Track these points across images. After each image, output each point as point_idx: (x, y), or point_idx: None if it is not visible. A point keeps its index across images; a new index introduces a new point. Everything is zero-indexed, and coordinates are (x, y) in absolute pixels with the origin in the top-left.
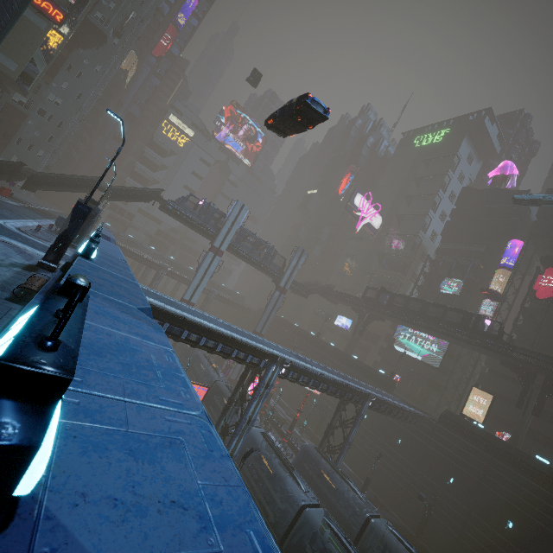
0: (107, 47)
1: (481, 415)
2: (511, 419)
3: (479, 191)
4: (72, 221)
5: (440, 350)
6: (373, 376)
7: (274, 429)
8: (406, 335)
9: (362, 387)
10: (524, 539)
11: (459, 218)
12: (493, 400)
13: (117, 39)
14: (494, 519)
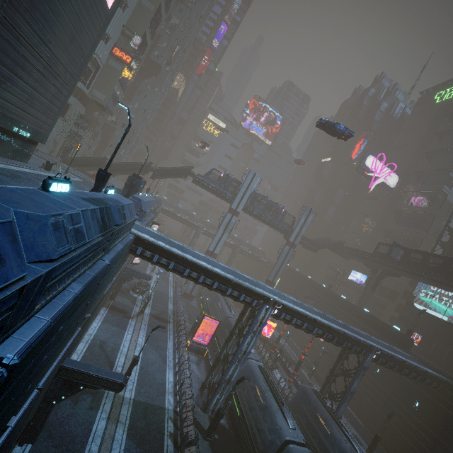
0: (162, 74)
1: None
2: None
3: None
4: (96, 182)
5: None
6: (386, 331)
7: (282, 367)
8: (428, 293)
9: (364, 338)
10: None
11: None
12: None
13: (168, 67)
14: None
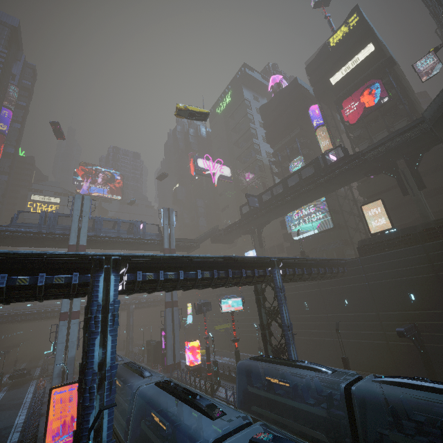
0: None
1: None
2: (412, 218)
3: (269, 102)
4: None
5: (324, 213)
6: None
7: (229, 382)
8: (295, 224)
9: (260, 259)
10: None
11: (270, 126)
12: (383, 202)
13: None
14: None
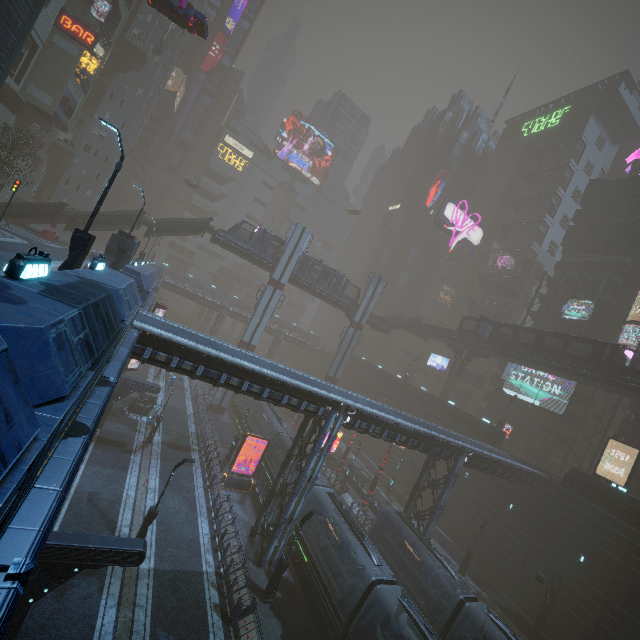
0: (148, 67)
1: (625, 475)
2: None
3: (613, 183)
4: (71, 252)
5: (564, 392)
6: (475, 426)
7: (353, 488)
8: (518, 375)
9: (454, 439)
10: None
11: (586, 221)
12: (639, 456)
13: (157, 56)
14: None
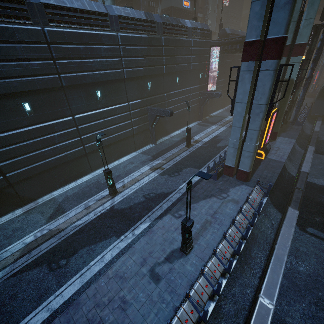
0: None
1: None
2: None
3: None
4: None
5: None
6: None
7: None
8: None
9: None
10: None
11: None
12: None
13: None
14: None
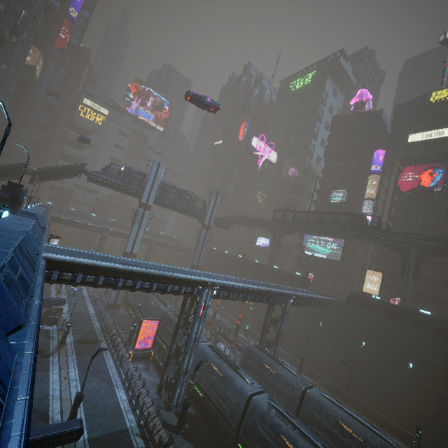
0: (7, 46)
1: (377, 289)
2: (399, 287)
3: (345, 117)
4: None
5: (339, 247)
6: (292, 279)
7: (223, 338)
8: (312, 241)
9: (283, 290)
10: (422, 373)
11: (334, 141)
12: (383, 276)
13: (14, 37)
14: (399, 364)
